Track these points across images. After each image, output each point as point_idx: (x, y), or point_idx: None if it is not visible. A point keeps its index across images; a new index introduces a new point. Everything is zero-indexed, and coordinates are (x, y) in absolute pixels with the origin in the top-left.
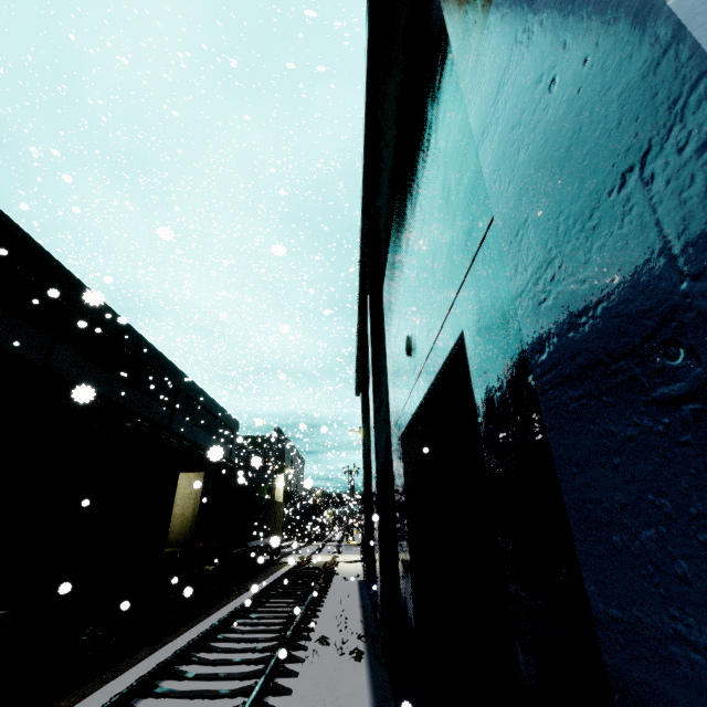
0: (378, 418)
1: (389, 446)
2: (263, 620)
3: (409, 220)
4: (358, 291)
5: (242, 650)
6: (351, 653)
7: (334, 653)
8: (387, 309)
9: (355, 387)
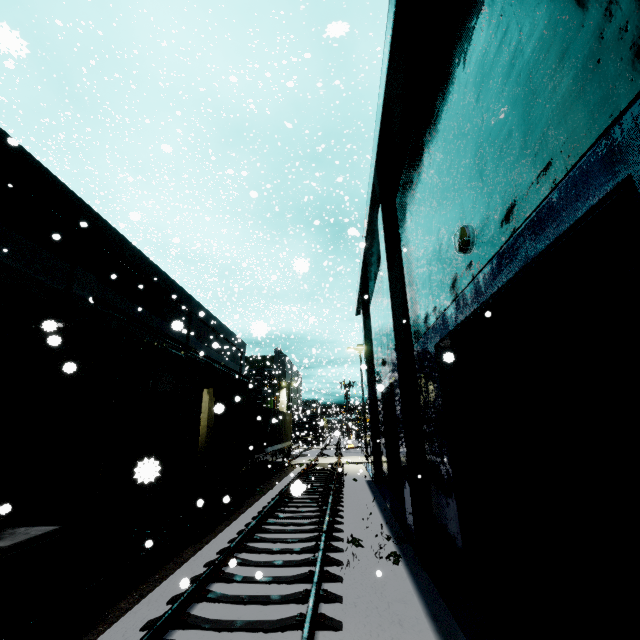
0: (398, 330)
1: (411, 358)
2: (291, 519)
3: (458, 87)
4: (369, 200)
5: (281, 551)
6: (388, 556)
7: (368, 554)
8: (404, 217)
9: (356, 306)
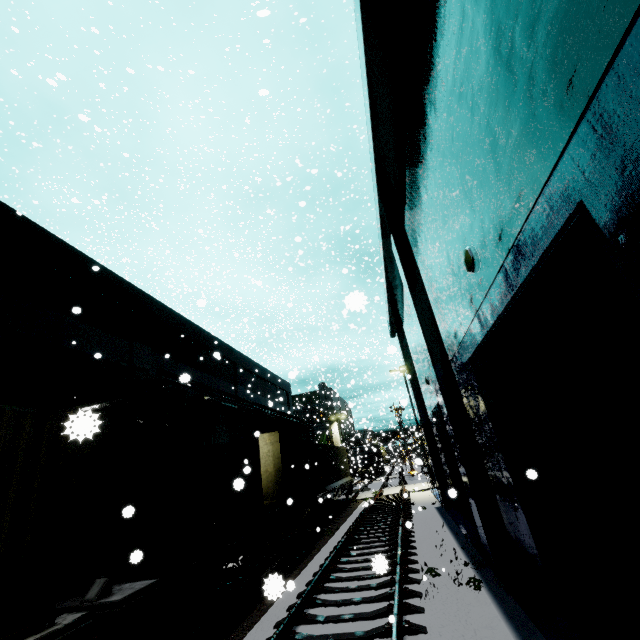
0: (432, 349)
1: (451, 374)
2: (364, 556)
3: (435, 131)
4: (380, 232)
5: (358, 588)
6: (468, 582)
7: (447, 583)
8: (415, 241)
9: (389, 329)
